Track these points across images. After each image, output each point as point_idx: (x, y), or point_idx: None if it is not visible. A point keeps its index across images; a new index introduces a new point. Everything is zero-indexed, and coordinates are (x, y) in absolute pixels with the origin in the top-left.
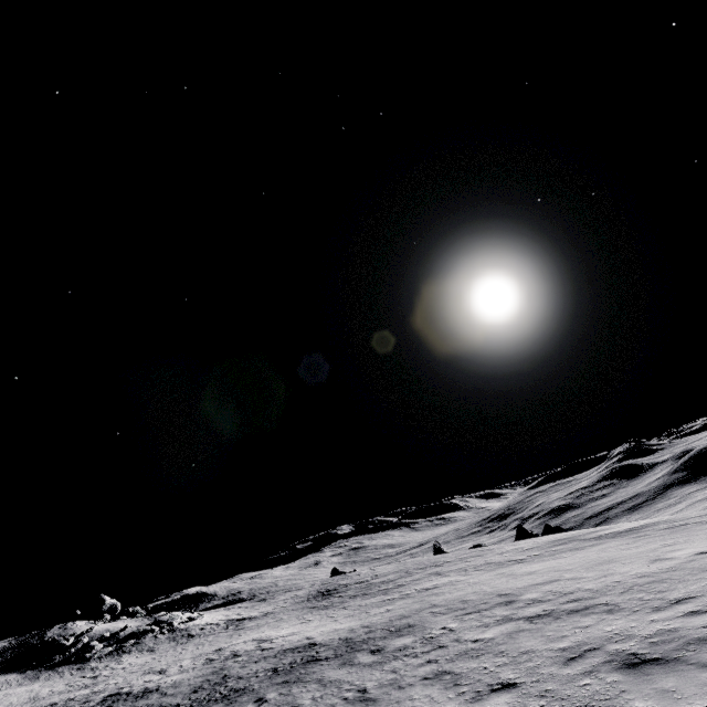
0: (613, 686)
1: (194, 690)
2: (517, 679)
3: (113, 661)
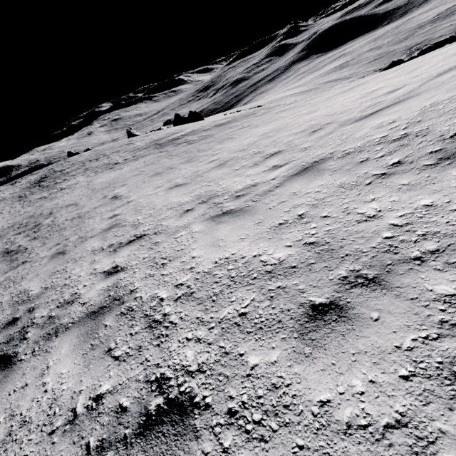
0: None
1: None
2: None
3: None
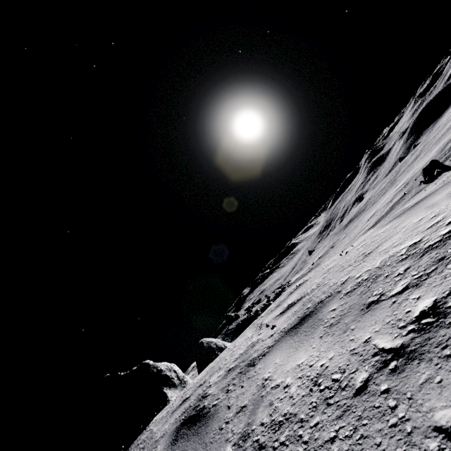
0: None
1: (444, 155)
2: None
3: None
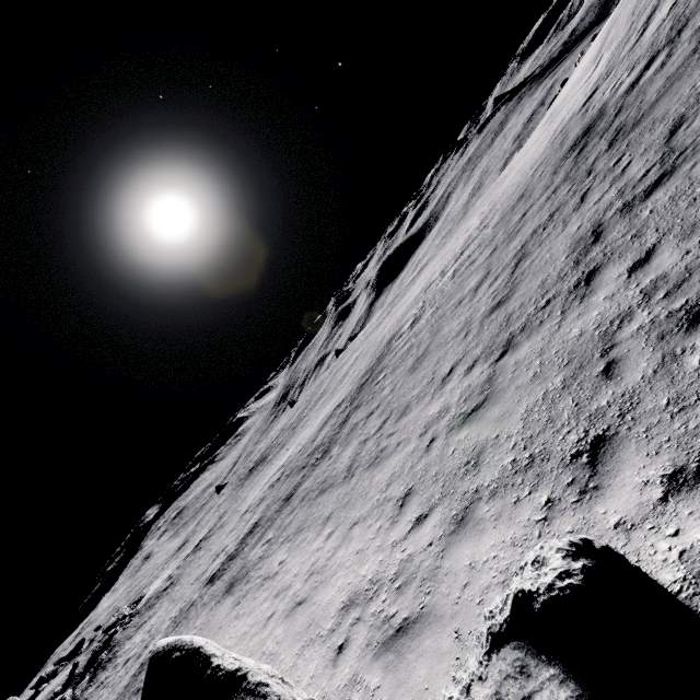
0: (526, 198)
1: (303, 468)
2: (494, 236)
3: (113, 664)
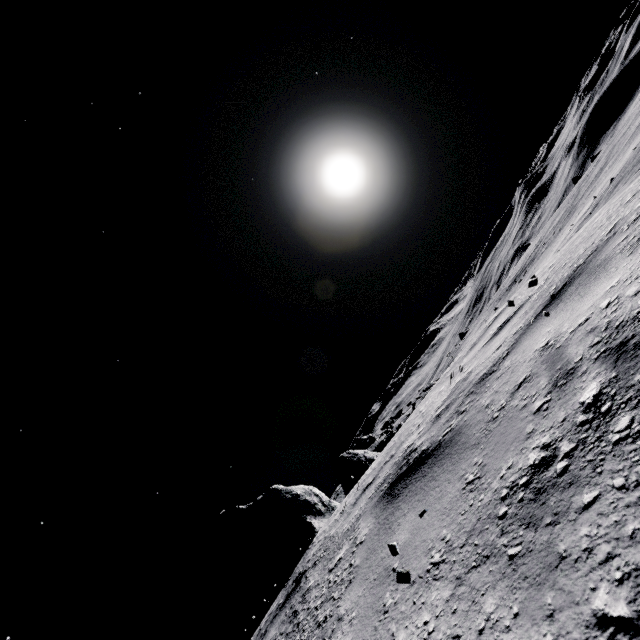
0: None
1: None
2: None
3: None
